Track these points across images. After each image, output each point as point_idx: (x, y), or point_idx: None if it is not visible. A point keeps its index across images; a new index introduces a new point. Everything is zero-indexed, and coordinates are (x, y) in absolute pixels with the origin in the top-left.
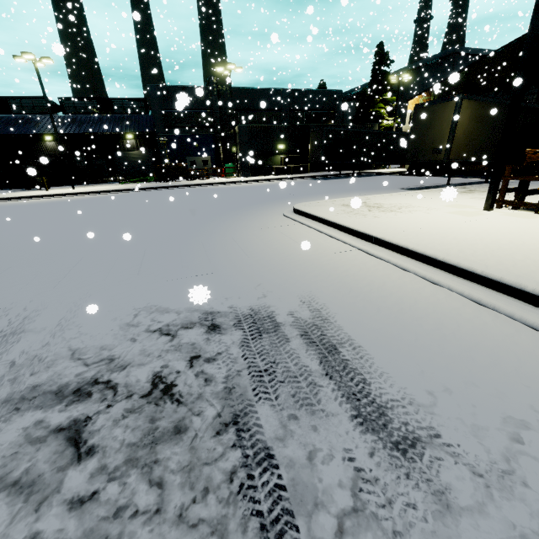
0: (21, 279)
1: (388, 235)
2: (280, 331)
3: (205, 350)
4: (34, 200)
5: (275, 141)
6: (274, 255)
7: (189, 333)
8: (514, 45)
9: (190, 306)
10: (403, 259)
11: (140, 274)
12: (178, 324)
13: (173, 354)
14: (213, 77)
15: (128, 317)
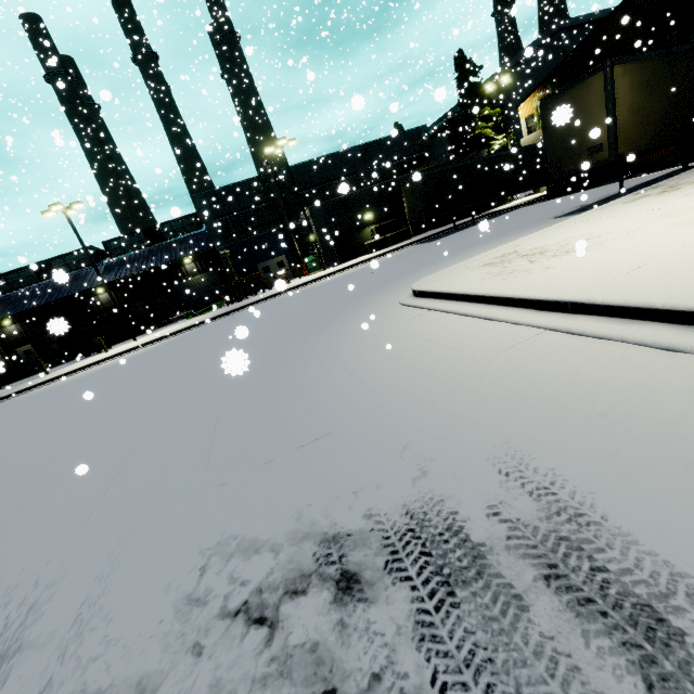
0: (47, 512)
1: (595, 292)
2: (491, 572)
3: (342, 668)
4: (92, 369)
5: (359, 211)
6: (411, 377)
7: (302, 608)
8: None
9: (295, 528)
10: (652, 330)
11: (210, 466)
12: (279, 584)
13: (276, 693)
14: (265, 162)
15: (190, 576)
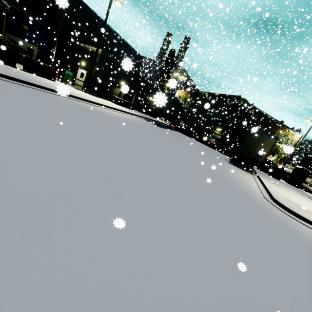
0: None
1: None
2: None
3: None
4: None
5: (121, 77)
6: None
7: None
8: (229, 96)
9: None
10: None
11: None
12: None
13: None
14: None
15: None
